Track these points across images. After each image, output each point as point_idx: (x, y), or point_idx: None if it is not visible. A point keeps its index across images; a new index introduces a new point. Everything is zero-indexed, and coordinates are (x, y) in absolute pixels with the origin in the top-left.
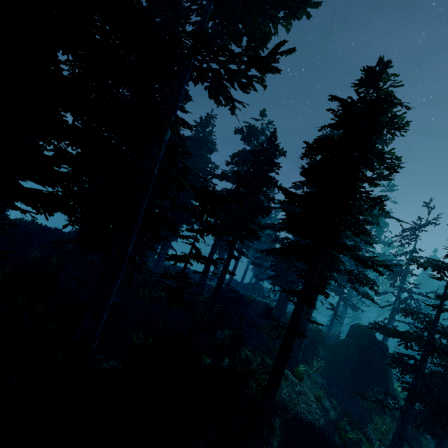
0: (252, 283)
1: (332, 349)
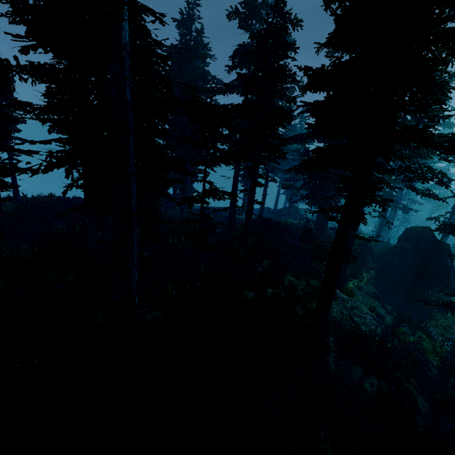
0: (286, 208)
1: (382, 258)
